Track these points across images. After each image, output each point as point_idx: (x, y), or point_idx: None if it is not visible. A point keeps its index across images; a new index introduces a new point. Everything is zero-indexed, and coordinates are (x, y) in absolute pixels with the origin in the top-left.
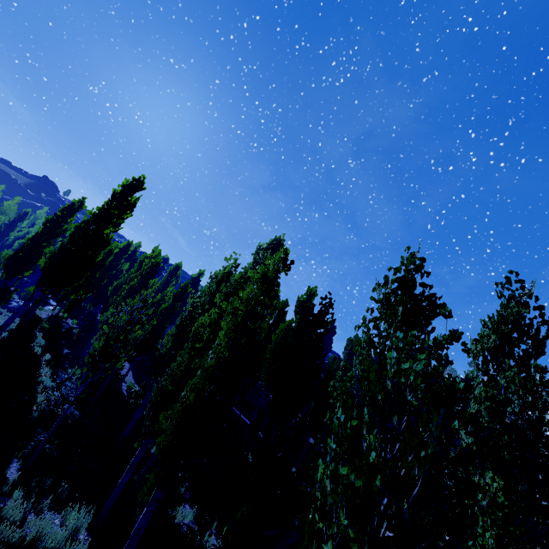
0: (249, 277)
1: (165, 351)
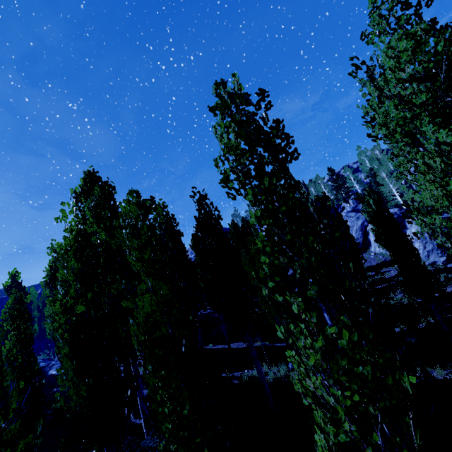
0: (152, 198)
1: (85, 402)
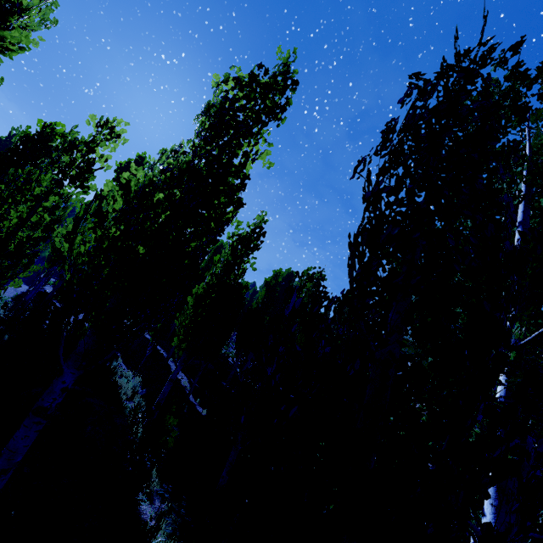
0: None
1: None
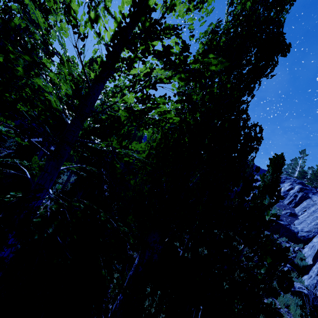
0: None
1: None
